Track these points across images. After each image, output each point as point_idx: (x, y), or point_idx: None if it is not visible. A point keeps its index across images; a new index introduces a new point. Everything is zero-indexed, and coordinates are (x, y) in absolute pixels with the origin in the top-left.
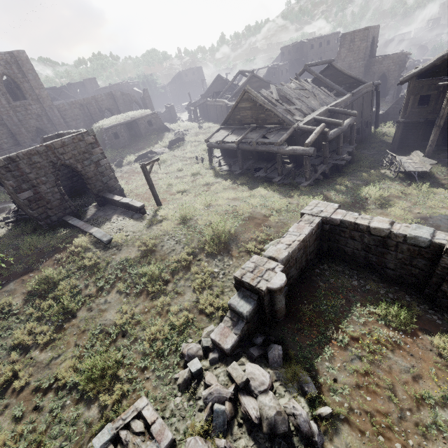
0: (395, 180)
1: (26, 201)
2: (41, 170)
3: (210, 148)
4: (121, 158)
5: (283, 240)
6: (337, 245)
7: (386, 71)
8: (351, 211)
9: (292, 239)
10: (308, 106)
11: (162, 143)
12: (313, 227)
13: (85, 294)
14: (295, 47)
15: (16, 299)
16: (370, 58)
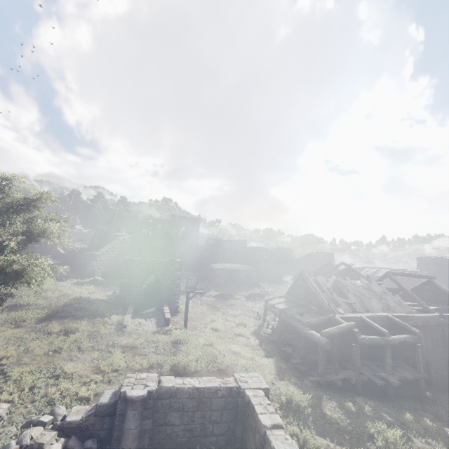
0: None
1: (122, 284)
2: (141, 271)
3: (266, 308)
4: (208, 290)
5: (187, 379)
6: (245, 435)
7: None
8: (334, 438)
9: (192, 382)
10: (364, 305)
11: (245, 293)
12: (219, 386)
13: (80, 346)
14: (433, 260)
15: (59, 327)
16: None
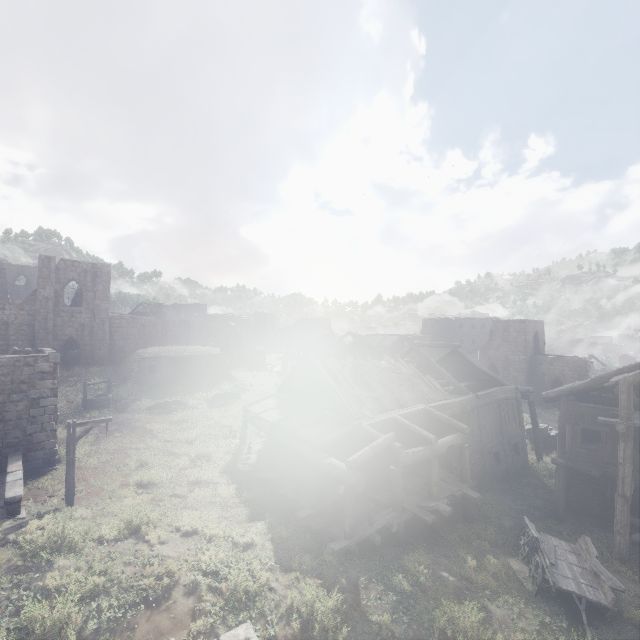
0: (534, 603)
1: None
2: None
3: (245, 419)
4: (135, 400)
5: None
6: None
7: (561, 375)
8: None
9: None
10: (395, 398)
11: (206, 394)
12: None
13: None
14: (439, 322)
15: None
16: (536, 354)
